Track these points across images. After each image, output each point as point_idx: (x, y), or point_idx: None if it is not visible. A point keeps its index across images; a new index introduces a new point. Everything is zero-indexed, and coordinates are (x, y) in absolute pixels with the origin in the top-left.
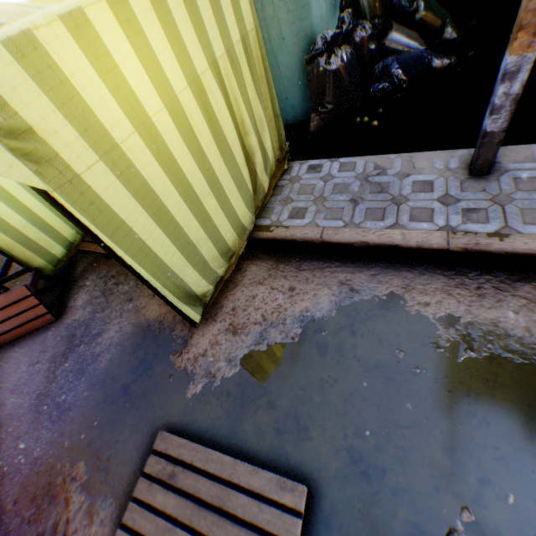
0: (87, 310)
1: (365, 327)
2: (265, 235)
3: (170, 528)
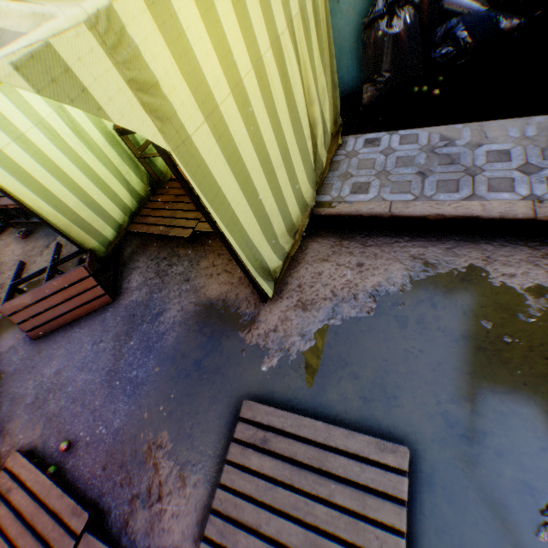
0: (143, 291)
1: (446, 300)
2: (328, 211)
3: (271, 487)
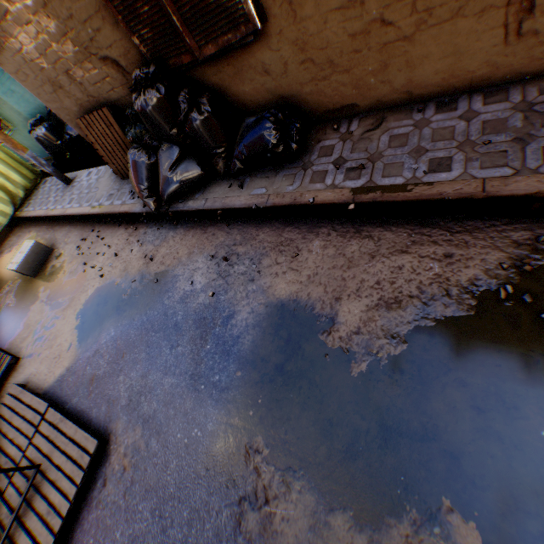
0: None
1: None
2: (18, 216)
3: None
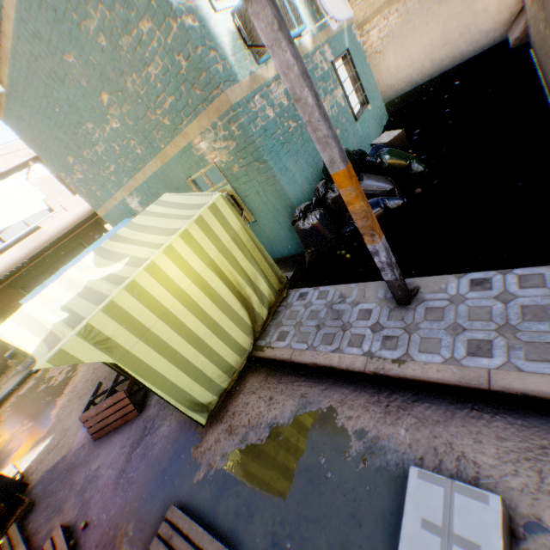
0: (156, 408)
1: (306, 435)
2: (259, 354)
3: None
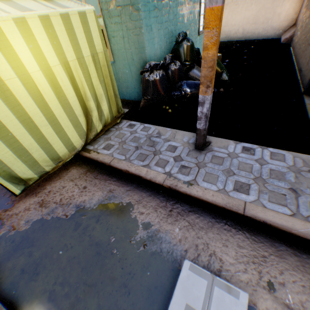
0: None
1: (105, 219)
2: (86, 154)
3: None
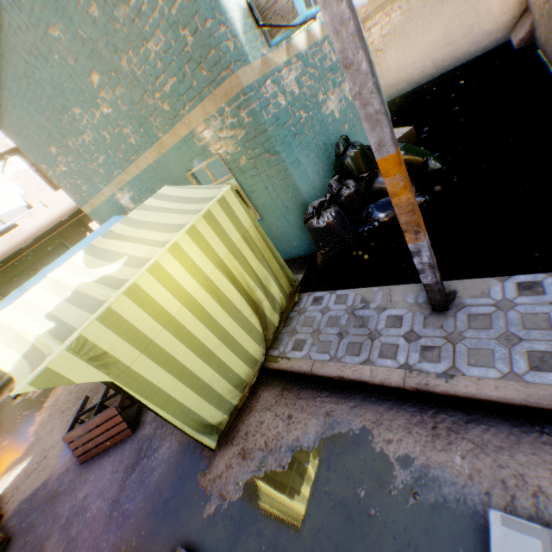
0: (152, 425)
1: (338, 461)
2: (273, 366)
3: None
